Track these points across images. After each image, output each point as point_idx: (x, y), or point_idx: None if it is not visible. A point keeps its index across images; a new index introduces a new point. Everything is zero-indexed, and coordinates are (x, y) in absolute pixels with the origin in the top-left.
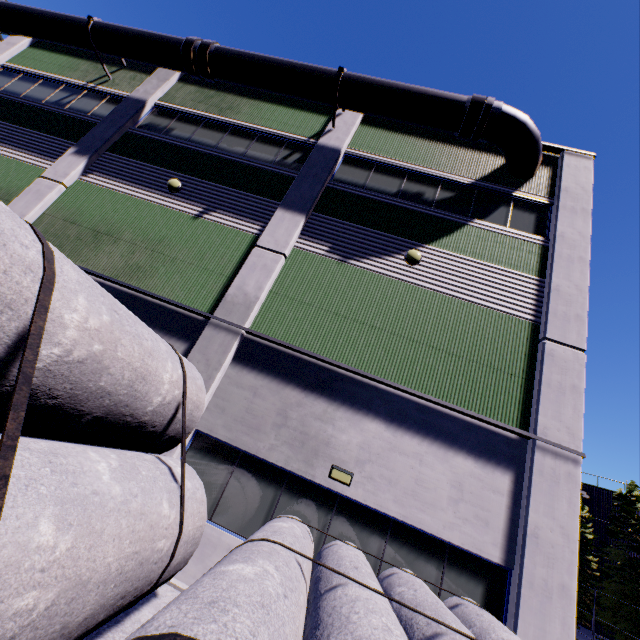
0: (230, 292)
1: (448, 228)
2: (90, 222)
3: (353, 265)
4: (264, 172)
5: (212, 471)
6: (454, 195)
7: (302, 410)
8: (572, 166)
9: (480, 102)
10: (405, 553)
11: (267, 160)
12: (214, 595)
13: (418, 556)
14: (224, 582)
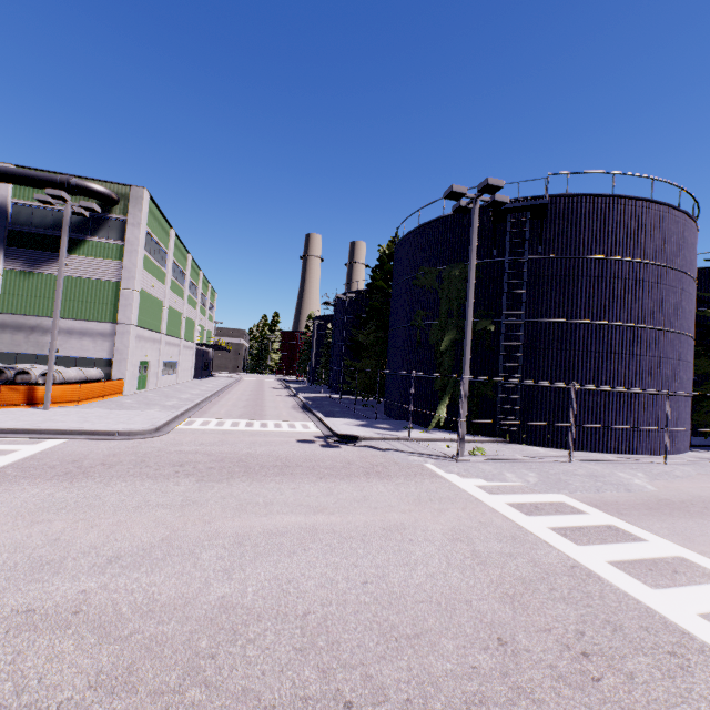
0: None
1: (79, 244)
2: None
3: (37, 272)
4: None
5: (9, 362)
6: (81, 222)
7: (34, 335)
8: (135, 197)
9: (64, 184)
10: (83, 364)
11: None
12: None
13: (87, 364)
14: None
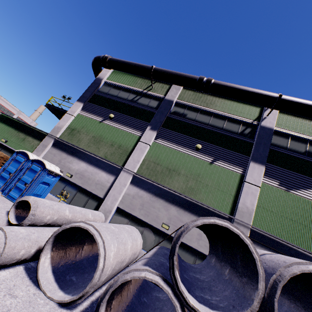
0: (239, 206)
1: None
2: (165, 164)
3: (293, 193)
4: (236, 139)
5: None
6: None
7: None
8: None
9: None
10: None
11: (235, 132)
12: None
13: None
14: None
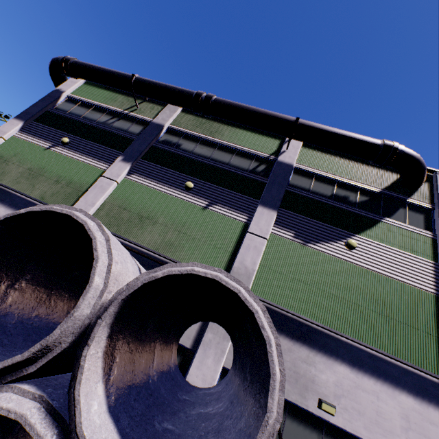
0: (235, 265)
1: (369, 223)
2: (136, 209)
3: (311, 247)
4: (244, 178)
5: None
6: (368, 199)
7: (292, 354)
8: None
9: (390, 145)
10: None
11: (244, 169)
12: None
13: None
14: None
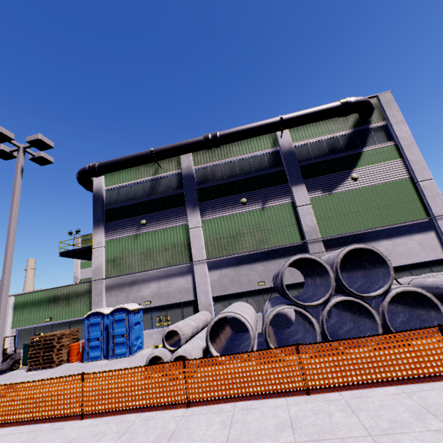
0: (304, 229)
1: (357, 157)
2: (226, 234)
3: (335, 193)
4: (269, 174)
5: None
6: (348, 140)
7: None
8: (385, 102)
9: (346, 104)
10: (417, 271)
11: (264, 168)
12: (442, 279)
13: (421, 269)
14: (438, 279)
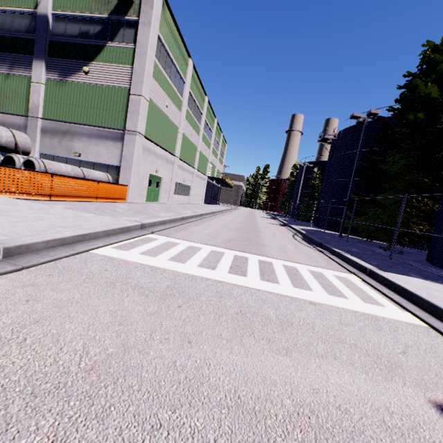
0: (30, 105)
1: (99, 50)
2: None
3: (68, 81)
4: (23, 40)
5: None
6: (102, 28)
7: (65, 140)
8: None
9: None
10: (99, 170)
11: (23, 31)
12: None
13: (102, 170)
14: None
